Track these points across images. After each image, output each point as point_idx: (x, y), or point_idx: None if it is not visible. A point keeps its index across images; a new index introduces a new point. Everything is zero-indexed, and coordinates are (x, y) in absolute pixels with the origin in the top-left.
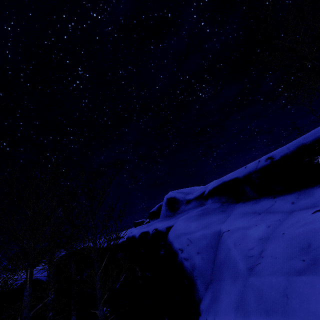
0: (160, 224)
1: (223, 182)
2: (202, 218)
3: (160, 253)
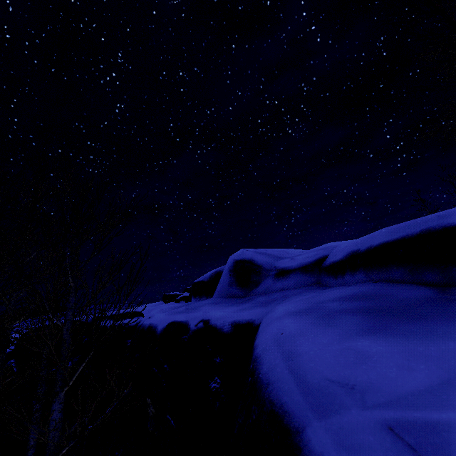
0: (216, 312)
1: (432, 228)
2: (401, 328)
3: (210, 387)
